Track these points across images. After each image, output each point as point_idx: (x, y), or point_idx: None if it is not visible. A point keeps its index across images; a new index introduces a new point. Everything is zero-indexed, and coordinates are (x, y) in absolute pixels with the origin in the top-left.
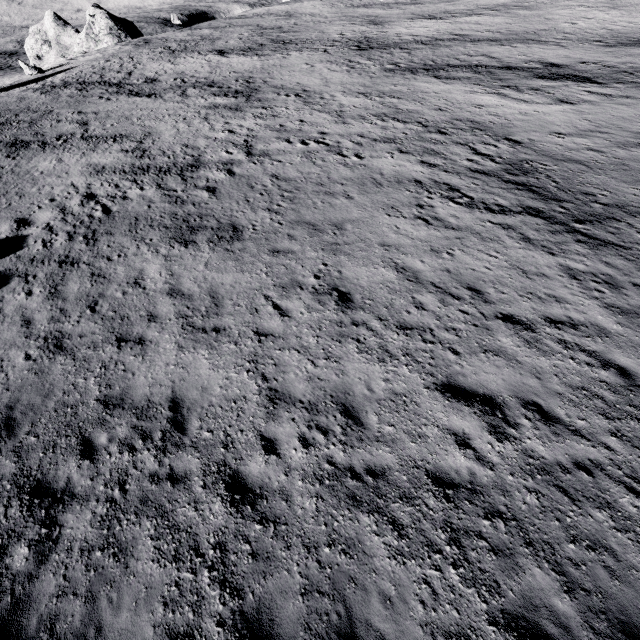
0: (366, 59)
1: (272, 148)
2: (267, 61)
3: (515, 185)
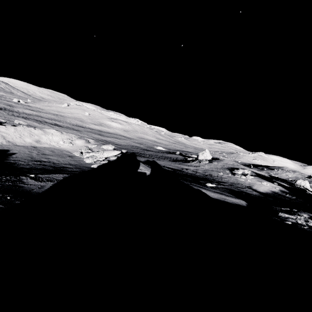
0: (3, 111)
1: None
2: None
3: None
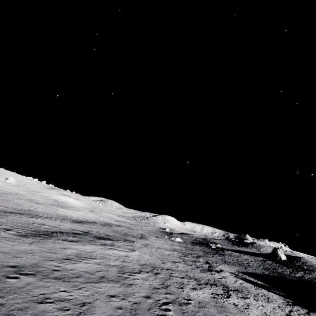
0: None
1: None
2: None
3: (208, 284)
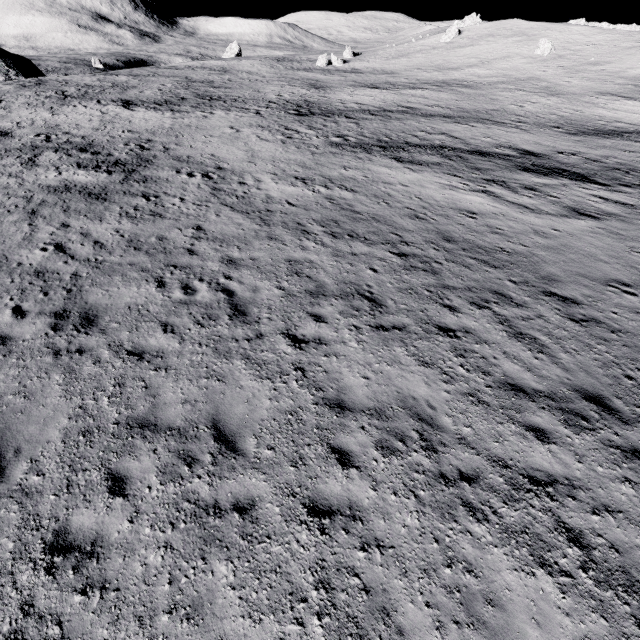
0: (306, 127)
1: (119, 301)
2: (181, 119)
3: None
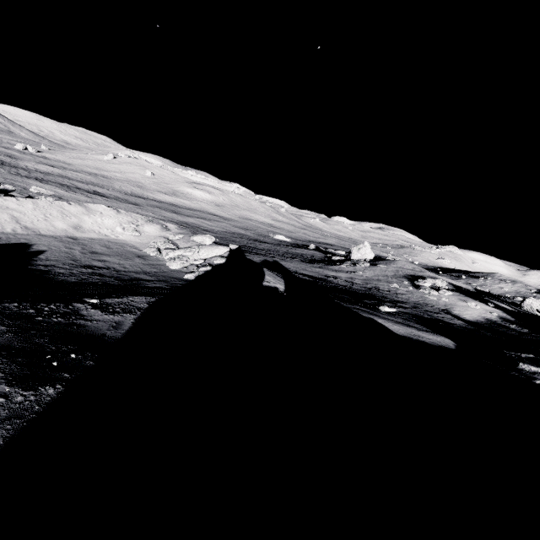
0: None
1: None
2: None
3: None
